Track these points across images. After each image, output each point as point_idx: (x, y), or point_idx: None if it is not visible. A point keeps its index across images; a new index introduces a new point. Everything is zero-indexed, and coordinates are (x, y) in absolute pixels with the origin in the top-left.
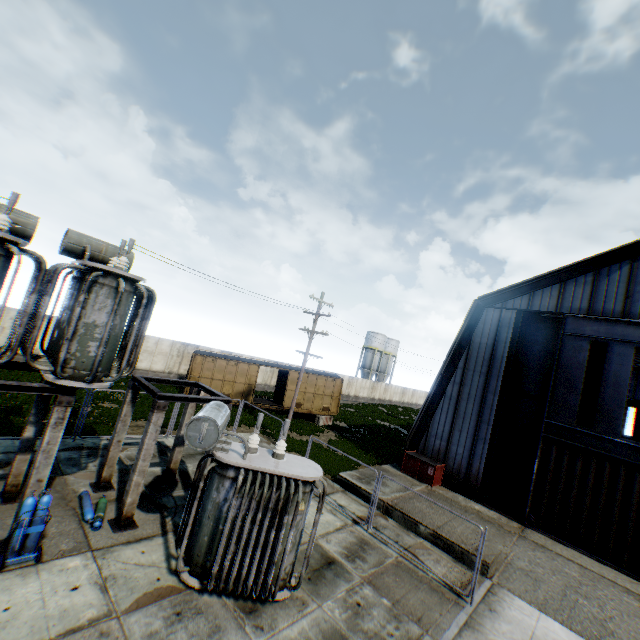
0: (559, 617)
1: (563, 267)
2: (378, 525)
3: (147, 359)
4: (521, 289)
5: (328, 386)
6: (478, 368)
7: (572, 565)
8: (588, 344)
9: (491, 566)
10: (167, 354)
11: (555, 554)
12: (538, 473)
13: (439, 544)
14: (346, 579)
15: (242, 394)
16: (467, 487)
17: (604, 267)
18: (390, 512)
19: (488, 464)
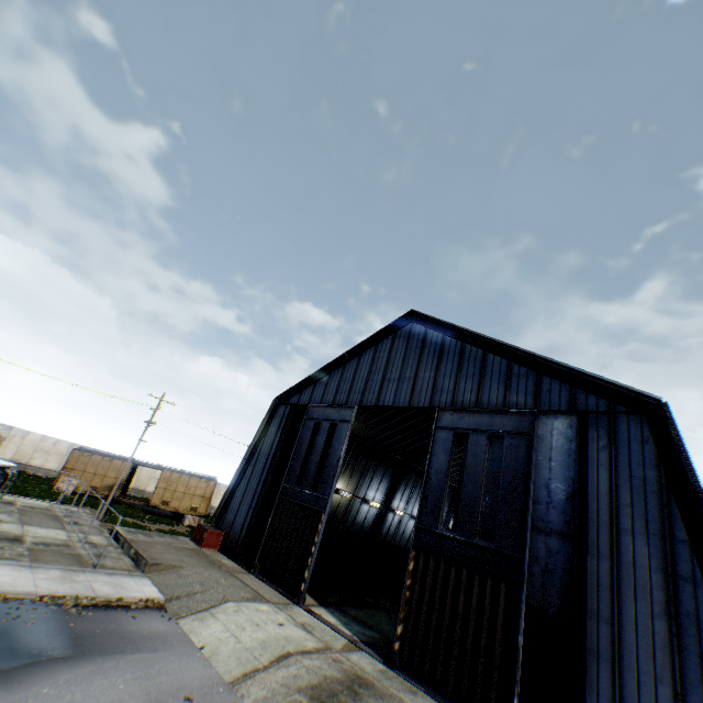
0: (163, 587)
1: (314, 372)
2: (101, 547)
3: (43, 457)
4: (298, 390)
5: (201, 487)
6: (265, 451)
7: (237, 582)
8: (314, 424)
9: (155, 568)
10: (64, 454)
11: (236, 579)
12: (270, 527)
13: (135, 558)
14: (15, 544)
15: (111, 488)
16: (235, 550)
17: (333, 371)
18: (125, 545)
19: (249, 527)
